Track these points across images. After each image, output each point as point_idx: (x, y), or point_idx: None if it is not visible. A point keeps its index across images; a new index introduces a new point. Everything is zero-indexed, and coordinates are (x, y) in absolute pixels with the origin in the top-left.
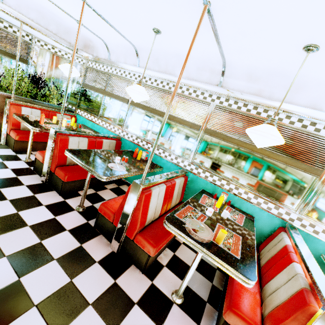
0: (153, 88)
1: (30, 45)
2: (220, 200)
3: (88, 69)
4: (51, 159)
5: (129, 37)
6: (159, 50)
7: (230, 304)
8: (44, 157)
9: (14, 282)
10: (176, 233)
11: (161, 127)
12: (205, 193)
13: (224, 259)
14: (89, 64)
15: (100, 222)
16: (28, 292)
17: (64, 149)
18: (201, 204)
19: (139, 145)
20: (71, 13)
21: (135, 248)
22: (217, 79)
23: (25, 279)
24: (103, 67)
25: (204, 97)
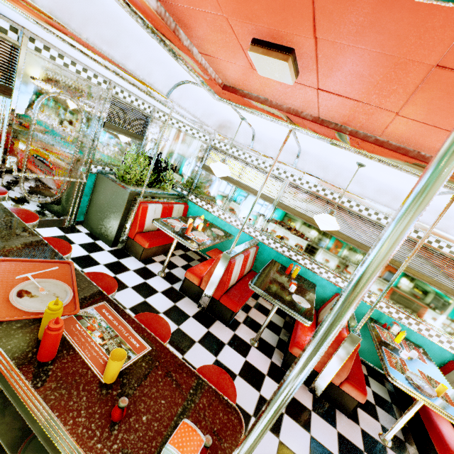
0: (311, 193)
1: (149, 118)
2: (401, 336)
3: (213, 149)
4: (217, 285)
5: (305, 146)
6: (336, 162)
7: (447, 449)
8: (203, 280)
9: (279, 443)
10: (406, 389)
11: (389, 286)
12: (372, 321)
13: (453, 414)
14: (214, 142)
15: (291, 362)
16: (294, 452)
17: (231, 273)
18: (387, 342)
19: (285, 255)
20: (244, 114)
21: (340, 394)
22: (399, 205)
23: (283, 439)
24: (237, 152)
25: (378, 218)
